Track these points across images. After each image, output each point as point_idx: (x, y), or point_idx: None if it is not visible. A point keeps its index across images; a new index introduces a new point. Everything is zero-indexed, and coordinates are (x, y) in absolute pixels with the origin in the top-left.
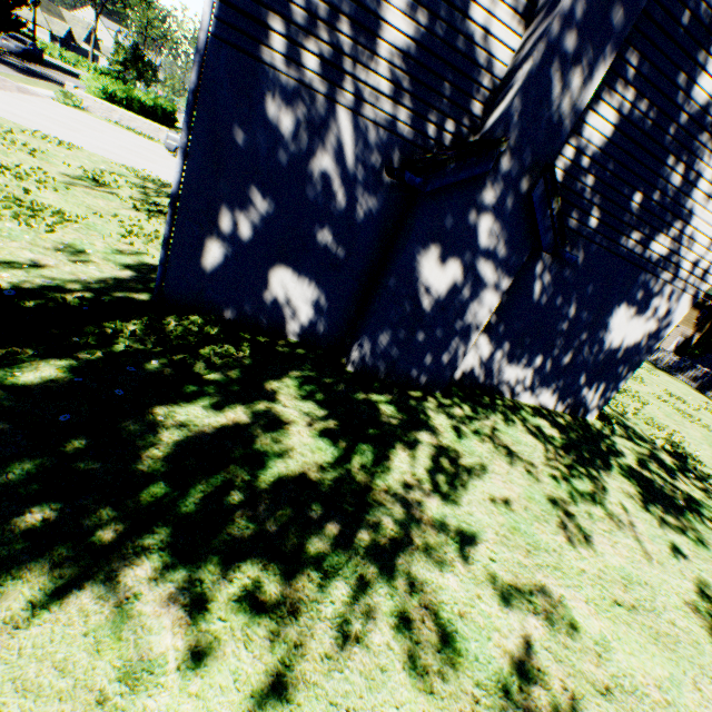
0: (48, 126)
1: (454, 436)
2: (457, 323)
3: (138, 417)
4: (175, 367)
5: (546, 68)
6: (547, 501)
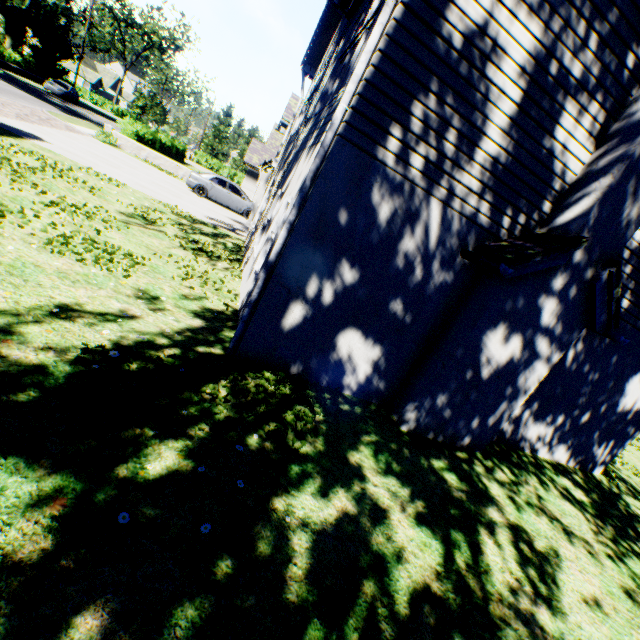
0: (96, 163)
1: (515, 510)
2: (508, 389)
3: (264, 517)
4: (271, 440)
5: (623, 184)
6: (624, 594)
